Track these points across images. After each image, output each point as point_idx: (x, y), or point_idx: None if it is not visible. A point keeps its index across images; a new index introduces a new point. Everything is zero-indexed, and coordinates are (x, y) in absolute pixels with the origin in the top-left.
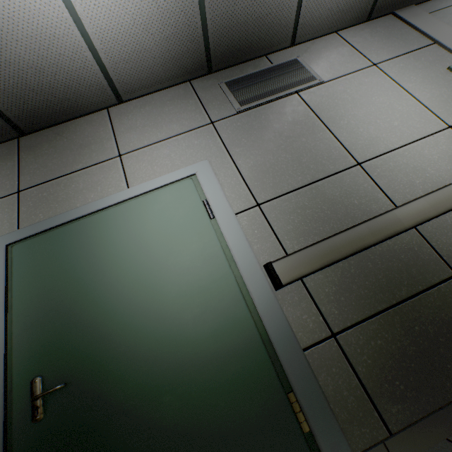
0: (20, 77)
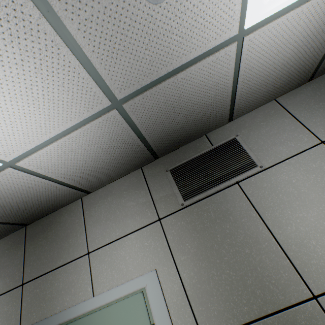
0: (14, 208)
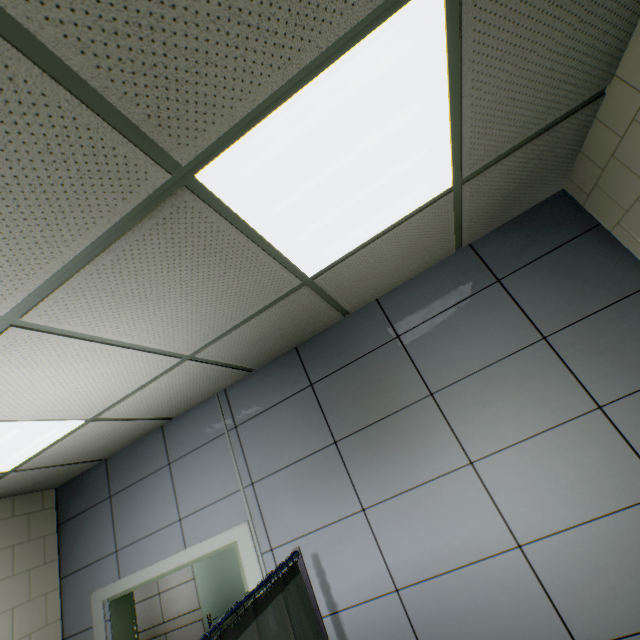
0: None
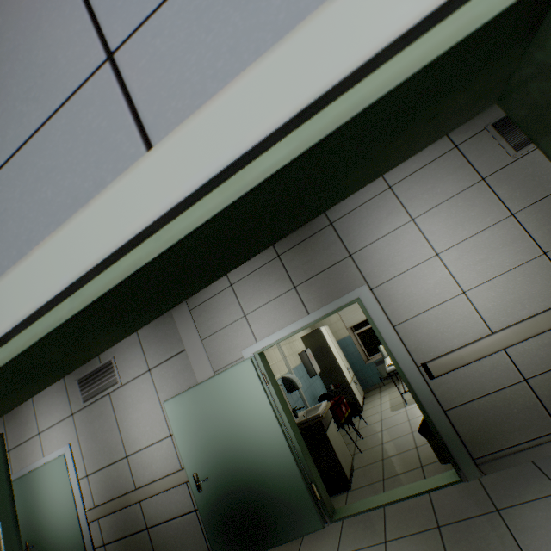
0: None
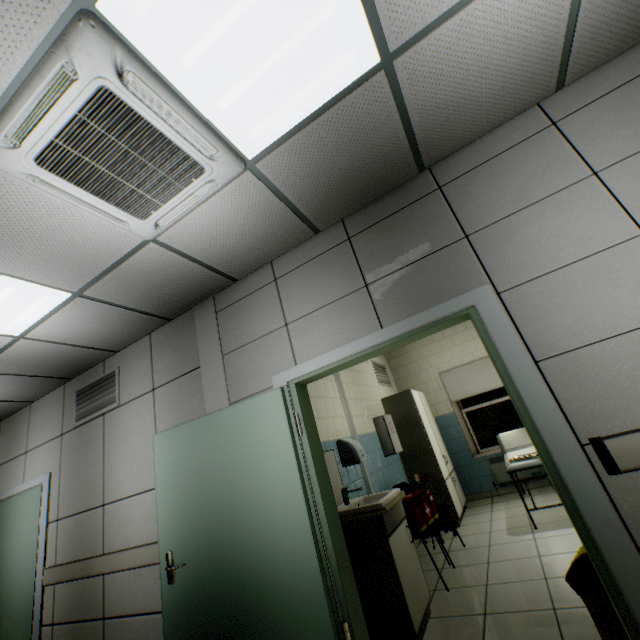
0: None
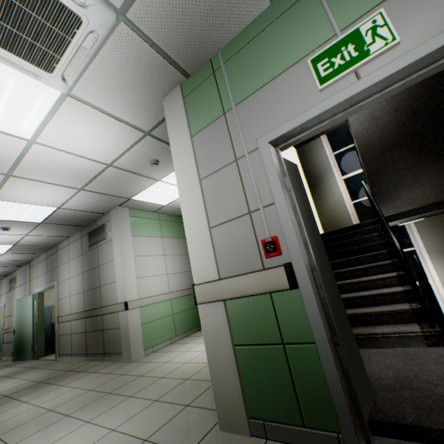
0: None
